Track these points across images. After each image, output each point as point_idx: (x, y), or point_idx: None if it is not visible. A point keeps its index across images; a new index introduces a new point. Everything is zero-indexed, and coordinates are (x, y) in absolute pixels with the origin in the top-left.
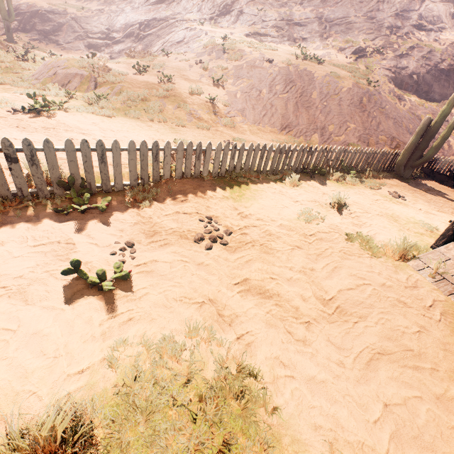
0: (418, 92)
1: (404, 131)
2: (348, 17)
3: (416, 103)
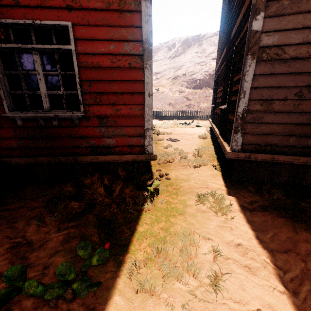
0: (201, 87)
1: (165, 104)
2: (181, 64)
3: (191, 92)
